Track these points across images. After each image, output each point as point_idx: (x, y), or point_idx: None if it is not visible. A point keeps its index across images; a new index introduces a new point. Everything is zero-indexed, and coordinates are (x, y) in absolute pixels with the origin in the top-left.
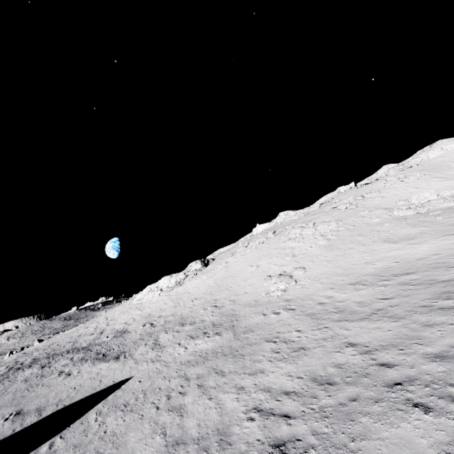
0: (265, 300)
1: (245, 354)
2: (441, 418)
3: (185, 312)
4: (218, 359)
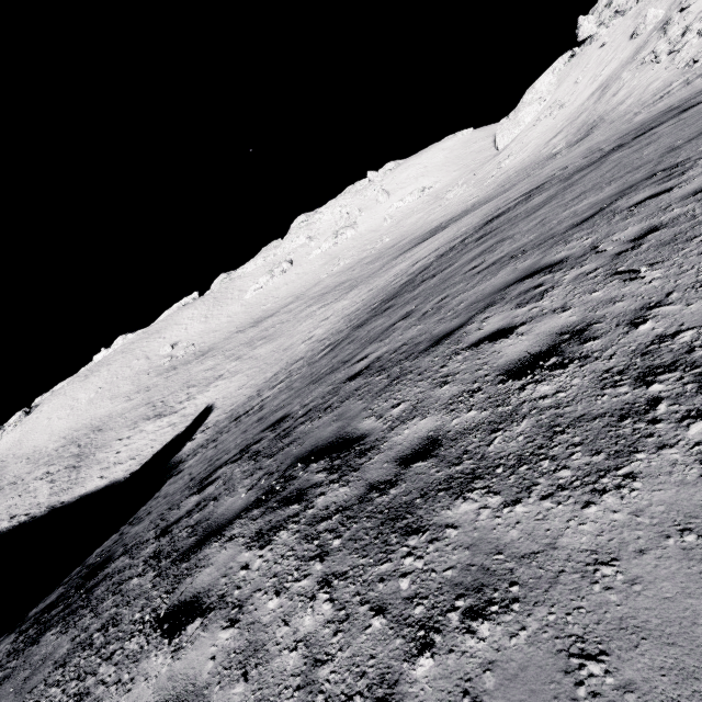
0: (28, 452)
1: None
2: None
3: None
4: None
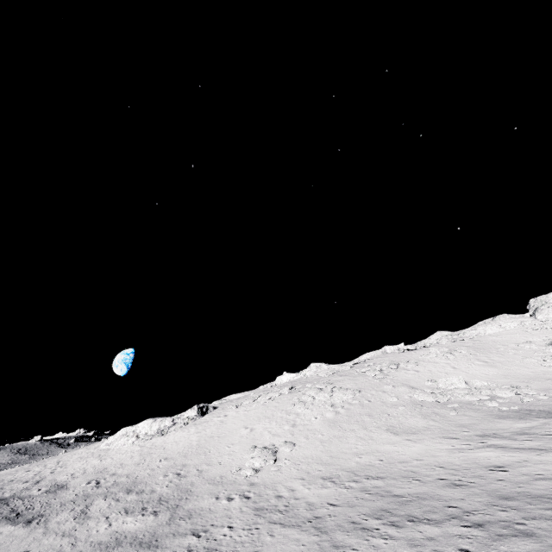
0: (232, 478)
1: (161, 546)
2: None
3: (143, 474)
4: (131, 547)
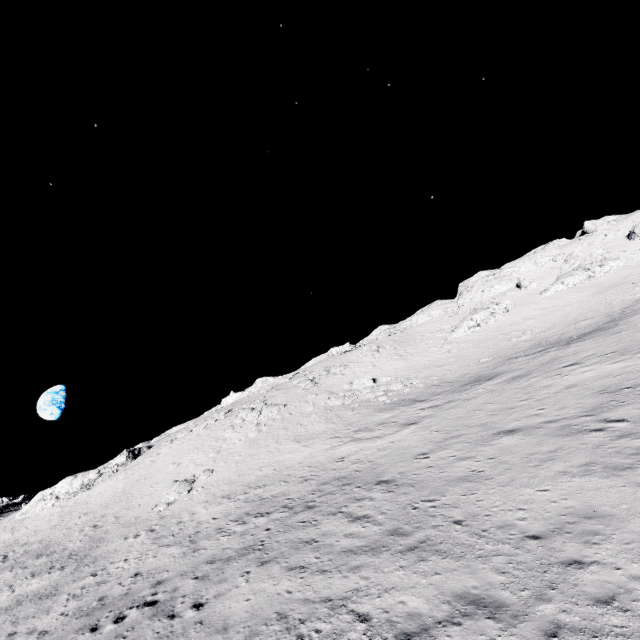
0: (146, 517)
1: (59, 593)
2: (93, 635)
3: (58, 536)
4: (30, 602)
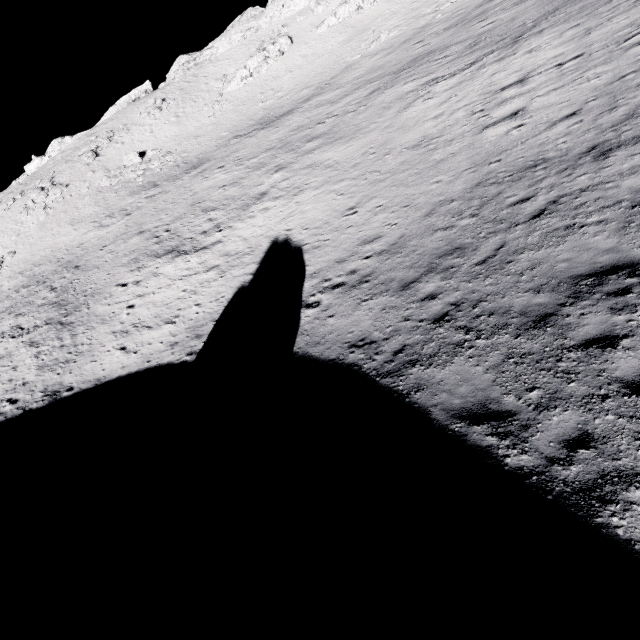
0: None
1: None
2: None
3: None
4: None
